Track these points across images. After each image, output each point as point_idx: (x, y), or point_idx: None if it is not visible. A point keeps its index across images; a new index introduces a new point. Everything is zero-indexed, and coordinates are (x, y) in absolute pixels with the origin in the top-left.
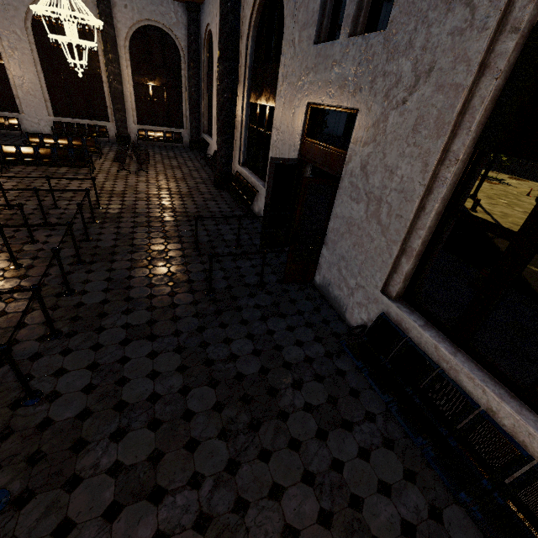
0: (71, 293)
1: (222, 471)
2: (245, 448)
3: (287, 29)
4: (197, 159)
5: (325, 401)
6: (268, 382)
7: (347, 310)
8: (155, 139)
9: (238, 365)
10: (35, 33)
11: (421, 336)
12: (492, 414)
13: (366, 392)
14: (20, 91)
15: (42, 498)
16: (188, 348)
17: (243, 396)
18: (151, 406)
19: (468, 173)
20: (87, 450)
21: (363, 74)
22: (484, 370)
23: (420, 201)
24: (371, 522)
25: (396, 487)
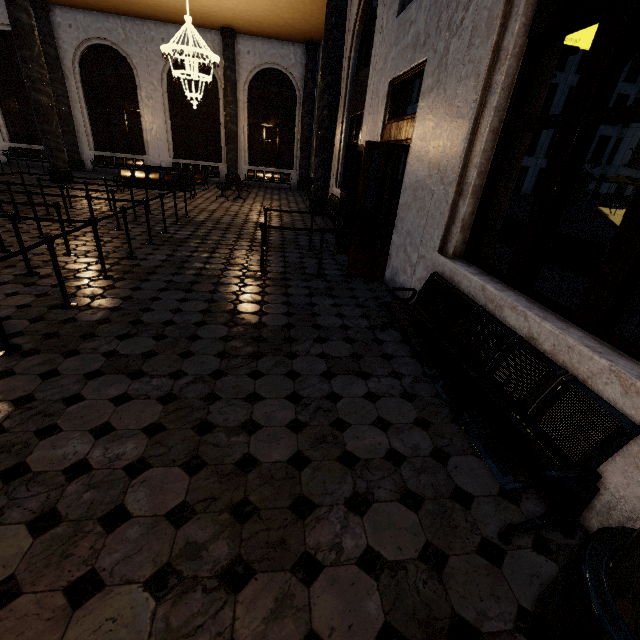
0: (133, 258)
1: (206, 374)
2: (238, 367)
3: (379, 17)
4: (300, 196)
5: (347, 355)
6: (289, 333)
7: (409, 294)
8: (263, 180)
9: (263, 318)
10: (170, 85)
11: (470, 283)
12: (533, 343)
13: (403, 359)
14: (149, 135)
15: (44, 356)
16: (219, 301)
17: (256, 337)
18: (163, 327)
19: (524, 72)
20: (94, 339)
21: (432, 18)
22: (537, 303)
23: (474, 122)
24: (351, 441)
25: (398, 427)
